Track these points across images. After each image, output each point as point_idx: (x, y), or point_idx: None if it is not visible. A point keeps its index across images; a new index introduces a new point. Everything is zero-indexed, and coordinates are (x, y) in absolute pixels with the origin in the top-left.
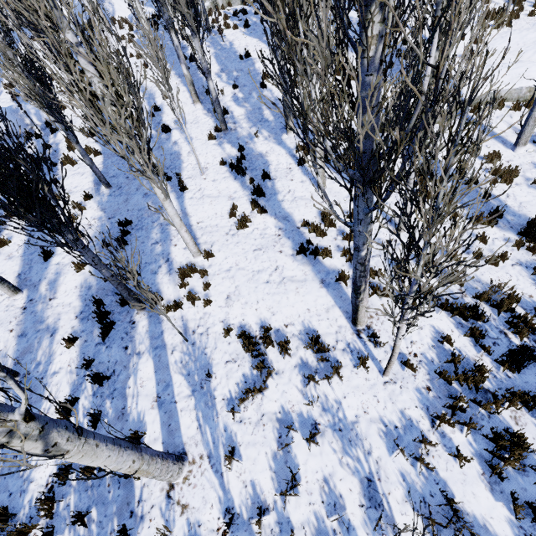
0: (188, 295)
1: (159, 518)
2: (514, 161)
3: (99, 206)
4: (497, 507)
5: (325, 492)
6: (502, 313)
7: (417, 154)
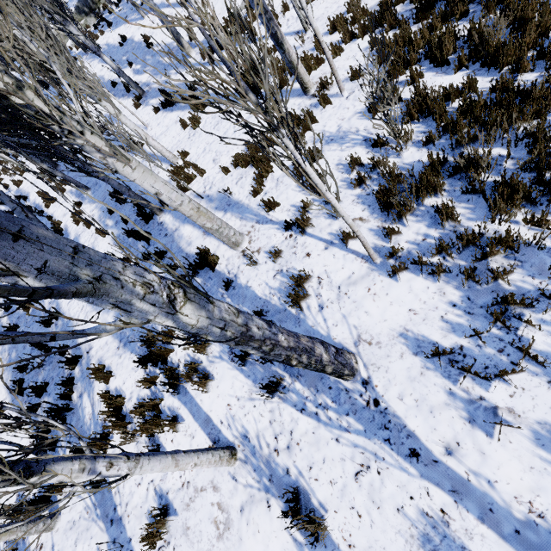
0: (184, 176)
1: (246, 267)
2: None
3: (90, 203)
4: (454, 77)
5: (341, 169)
6: (406, 2)
7: None
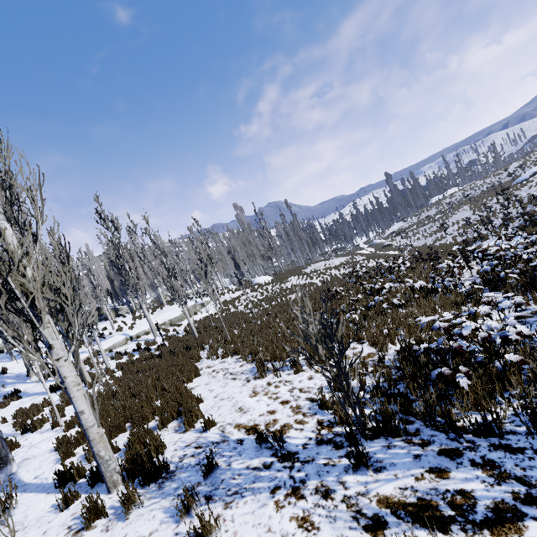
0: None
1: None
2: (157, 341)
3: None
4: None
5: None
6: None
7: (95, 333)
